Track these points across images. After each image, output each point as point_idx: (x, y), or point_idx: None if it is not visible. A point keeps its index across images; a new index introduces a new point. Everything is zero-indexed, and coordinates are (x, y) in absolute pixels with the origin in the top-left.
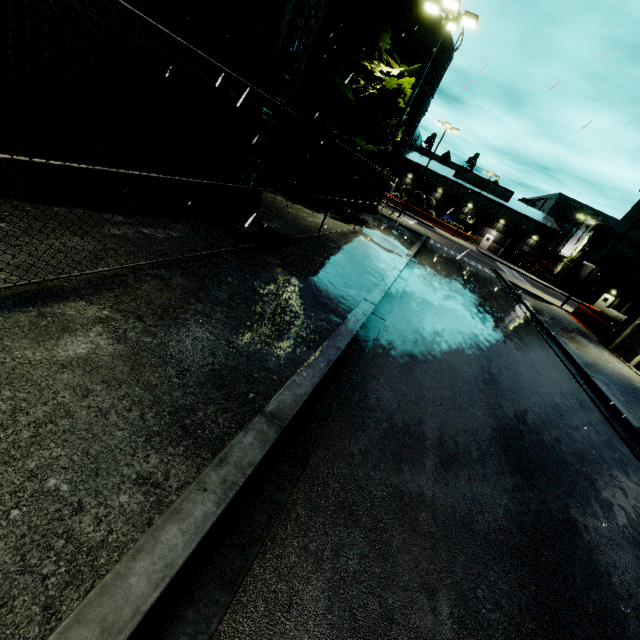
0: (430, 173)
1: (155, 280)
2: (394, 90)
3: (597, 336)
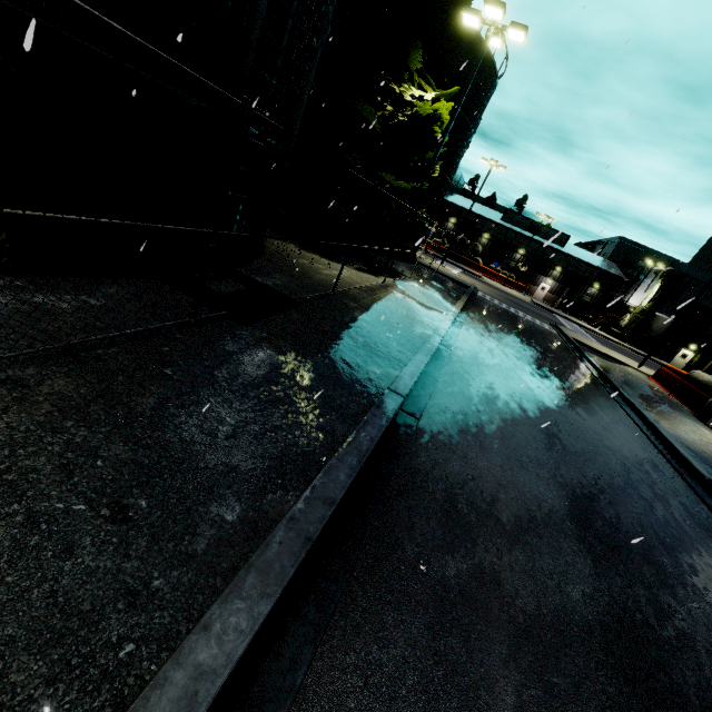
0: (475, 217)
1: (0, 390)
2: (428, 117)
3: (689, 407)
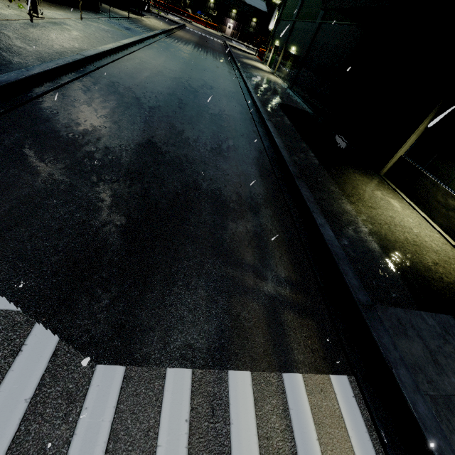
0: None
1: (103, 22)
2: None
3: (262, 60)
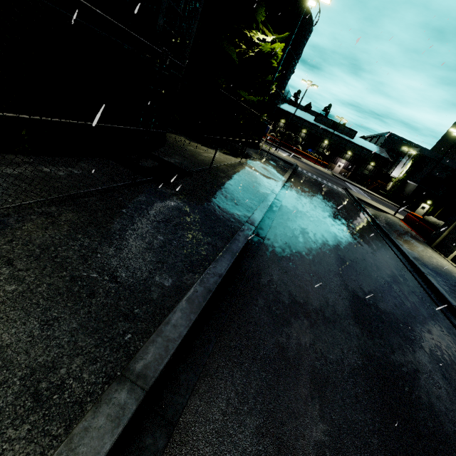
0: (297, 118)
1: (41, 218)
2: (268, 53)
3: (422, 237)
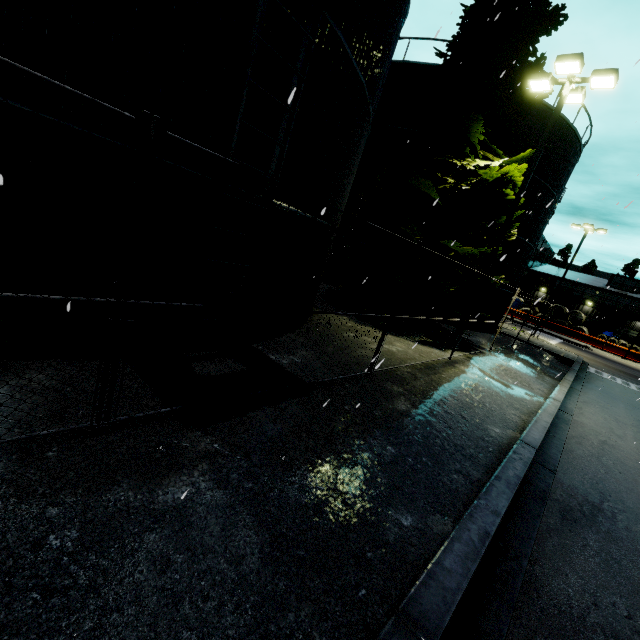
0: (571, 284)
1: None
2: (497, 181)
3: None
